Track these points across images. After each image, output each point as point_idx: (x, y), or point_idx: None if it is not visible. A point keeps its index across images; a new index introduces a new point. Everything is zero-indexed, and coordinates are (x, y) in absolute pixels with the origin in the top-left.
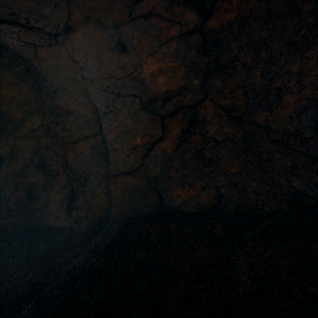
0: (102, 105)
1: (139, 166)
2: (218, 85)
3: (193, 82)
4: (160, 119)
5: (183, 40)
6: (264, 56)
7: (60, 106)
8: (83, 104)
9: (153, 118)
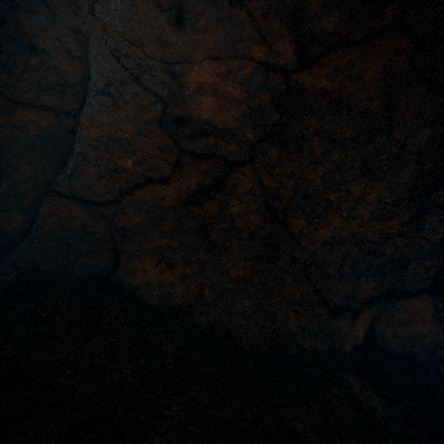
0: (102, 76)
1: (110, 200)
2: (273, 156)
3: (246, 133)
4: (179, 152)
5: (263, 72)
6: (336, 157)
7: (23, 26)
8: (68, 53)
9: (169, 144)
